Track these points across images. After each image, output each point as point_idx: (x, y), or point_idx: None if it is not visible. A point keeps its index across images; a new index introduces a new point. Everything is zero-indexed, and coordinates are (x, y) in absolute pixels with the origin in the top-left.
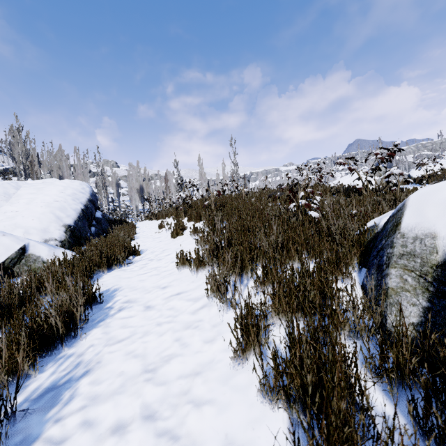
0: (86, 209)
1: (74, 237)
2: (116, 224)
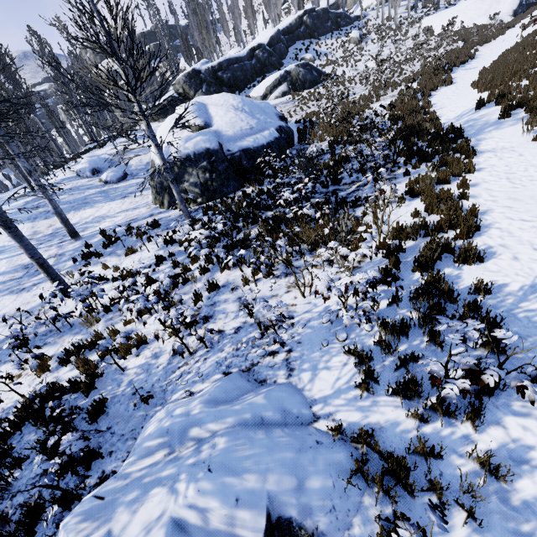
0: (520, 2)
1: (514, 14)
2: (530, 6)
